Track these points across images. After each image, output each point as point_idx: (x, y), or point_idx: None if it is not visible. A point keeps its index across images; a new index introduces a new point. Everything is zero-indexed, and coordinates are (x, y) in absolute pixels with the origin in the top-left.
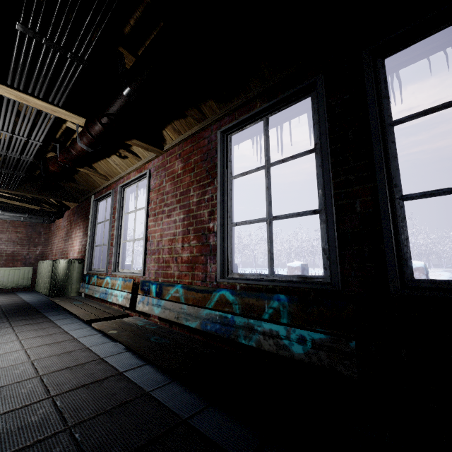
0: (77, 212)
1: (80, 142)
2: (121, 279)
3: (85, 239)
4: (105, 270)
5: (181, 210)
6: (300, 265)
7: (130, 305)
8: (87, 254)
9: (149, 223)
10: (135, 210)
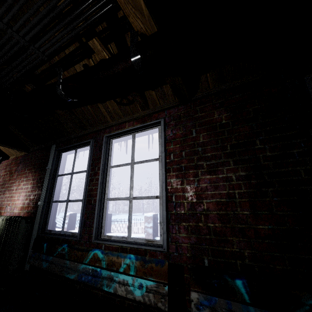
0: (23, 161)
1: (137, 55)
2: (132, 256)
3: (35, 193)
4: (78, 235)
5: (240, 166)
6: None
7: (167, 306)
8: (39, 211)
9: (168, 179)
10: (132, 162)
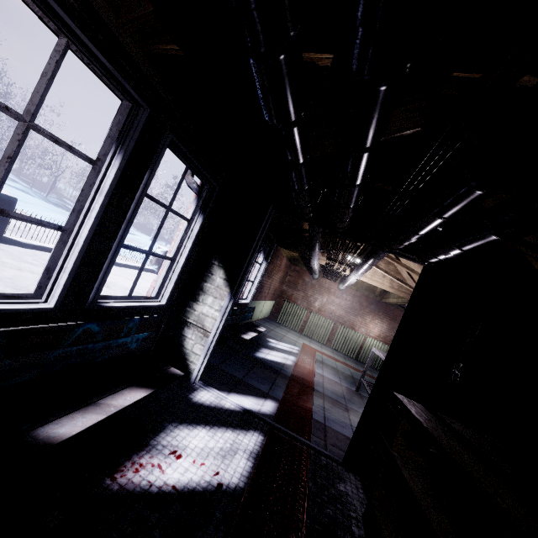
0: (377, 305)
1: None
2: None
3: (392, 334)
4: None
5: None
6: None
7: None
8: None
9: None
10: None
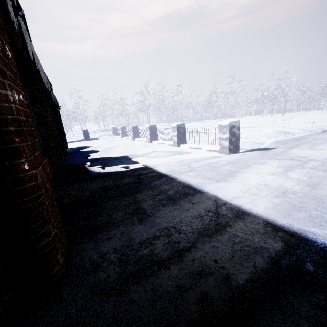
0: None
1: None
2: None
3: None
4: None
5: None
6: (176, 125)
7: None
8: None
9: None
10: None
